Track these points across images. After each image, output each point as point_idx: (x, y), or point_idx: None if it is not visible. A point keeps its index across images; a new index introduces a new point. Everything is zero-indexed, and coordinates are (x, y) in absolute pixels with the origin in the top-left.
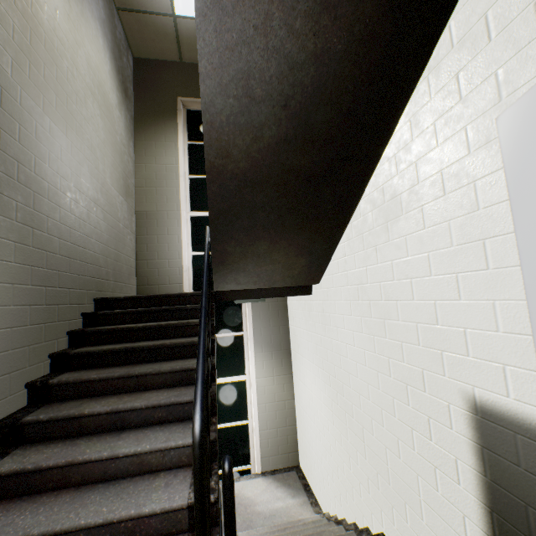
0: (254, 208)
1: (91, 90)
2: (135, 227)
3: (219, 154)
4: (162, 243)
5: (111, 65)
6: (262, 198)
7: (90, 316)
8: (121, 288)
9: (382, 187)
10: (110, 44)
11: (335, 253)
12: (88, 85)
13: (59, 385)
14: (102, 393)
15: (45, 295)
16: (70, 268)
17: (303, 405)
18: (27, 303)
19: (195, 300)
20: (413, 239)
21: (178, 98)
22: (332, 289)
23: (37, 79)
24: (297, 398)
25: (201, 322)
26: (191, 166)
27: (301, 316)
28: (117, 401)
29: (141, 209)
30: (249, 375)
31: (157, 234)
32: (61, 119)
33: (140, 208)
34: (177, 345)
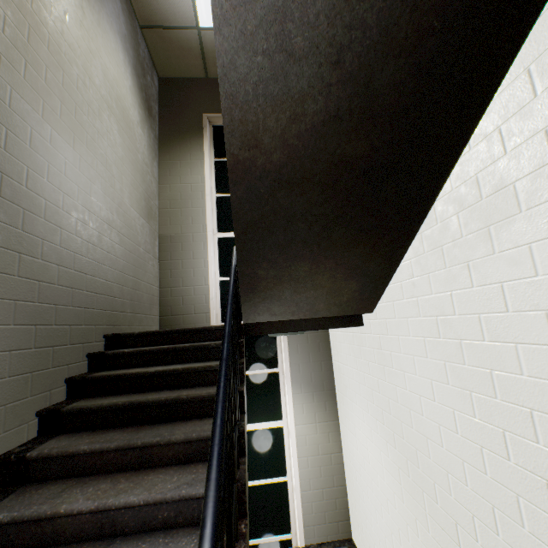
0: (291, 218)
1: (108, 103)
2: (158, 251)
3: (245, 143)
4: (187, 268)
5: (133, 81)
6: (302, 203)
7: (96, 358)
8: (140, 320)
9: (475, 177)
10: (131, 60)
11: (396, 273)
12: (104, 98)
13: (39, 459)
14: (94, 470)
15: (35, 335)
16: (73, 300)
17: (355, 463)
18: (5, 348)
19: (221, 335)
20: (547, 248)
21: (204, 114)
22: (392, 320)
23: (35, 81)
24: (346, 451)
25: (219, 386)
26: (218, 184)
27: (348, 351)
28: (109, 489)
29: (164, 232)
30: (287, 421)
31: (182, 259)
32: (67, 129)
33: (164, 231)
34: (195, 399)
